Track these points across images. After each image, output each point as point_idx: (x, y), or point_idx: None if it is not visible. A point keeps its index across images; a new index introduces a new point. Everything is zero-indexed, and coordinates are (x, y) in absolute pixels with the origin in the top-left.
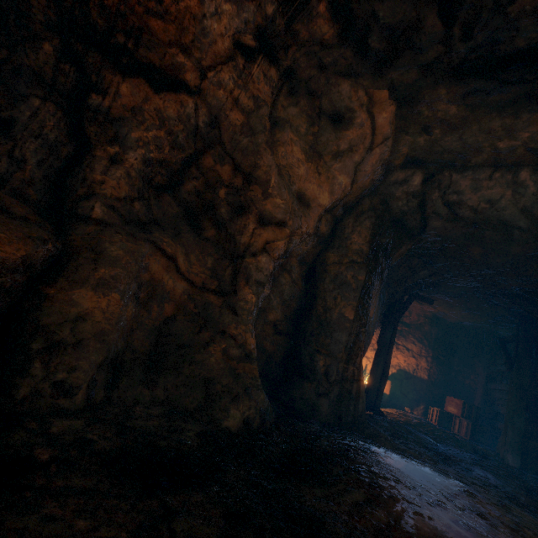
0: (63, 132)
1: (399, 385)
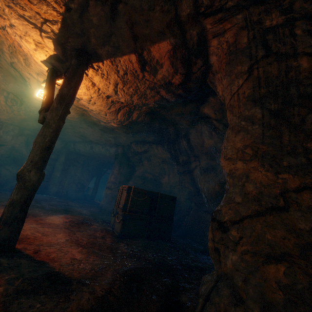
0: None
1: None
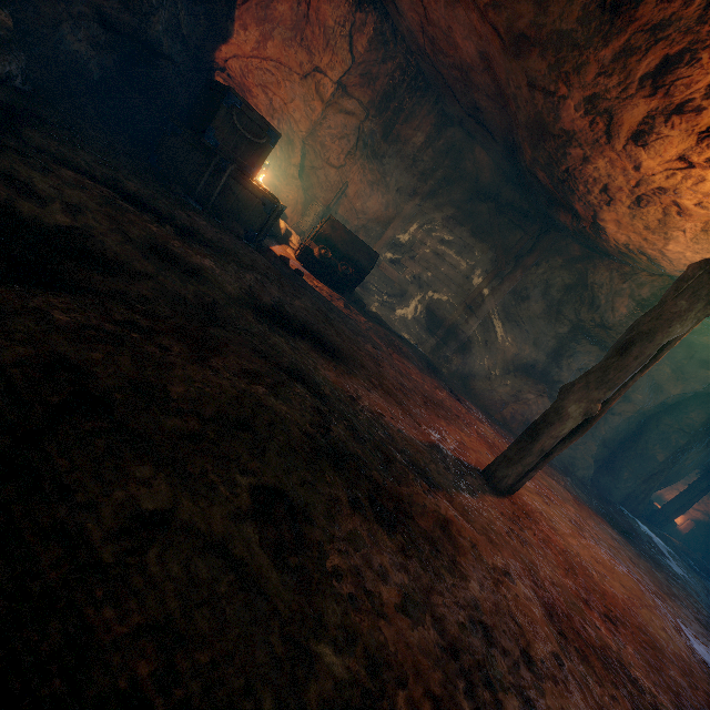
0: (553, 348)
1: (705, 534)
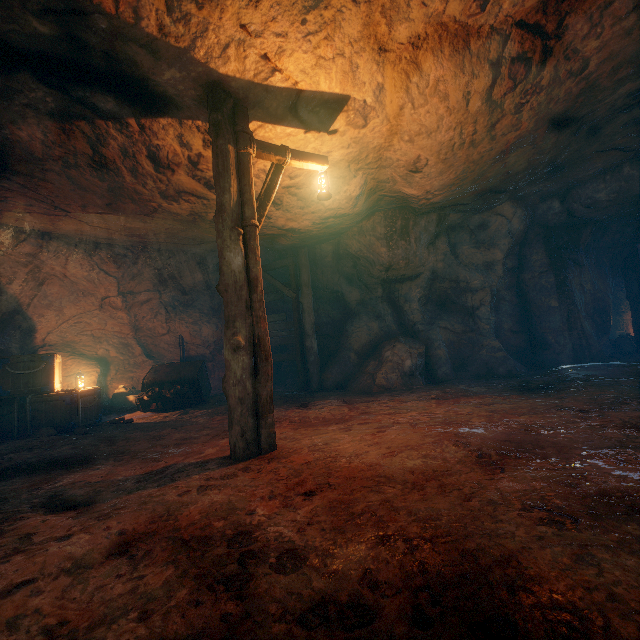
0: (391, 308)
1: None
